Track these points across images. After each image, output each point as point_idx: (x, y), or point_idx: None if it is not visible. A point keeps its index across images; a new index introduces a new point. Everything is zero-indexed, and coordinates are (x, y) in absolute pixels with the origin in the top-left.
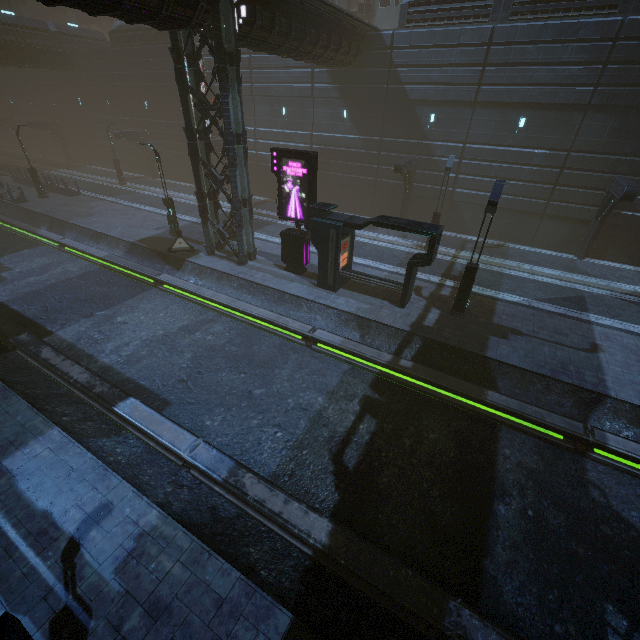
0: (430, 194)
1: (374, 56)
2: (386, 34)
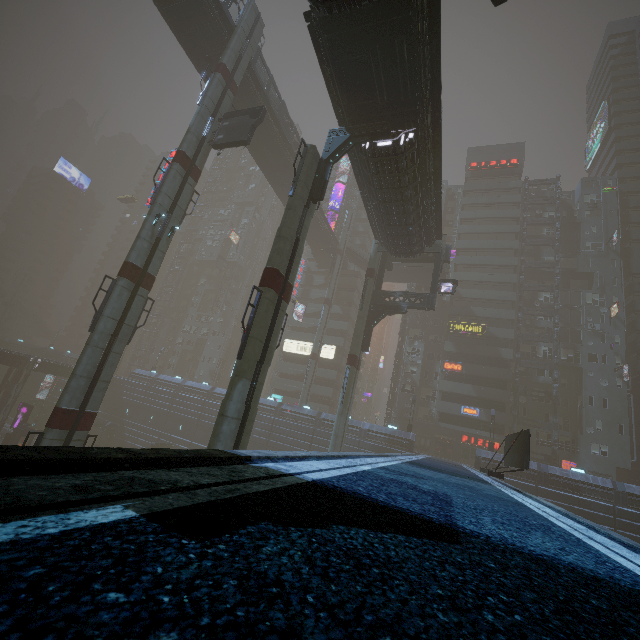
0: (119, 442)
1: (117, 384)
2: (123, 379)
